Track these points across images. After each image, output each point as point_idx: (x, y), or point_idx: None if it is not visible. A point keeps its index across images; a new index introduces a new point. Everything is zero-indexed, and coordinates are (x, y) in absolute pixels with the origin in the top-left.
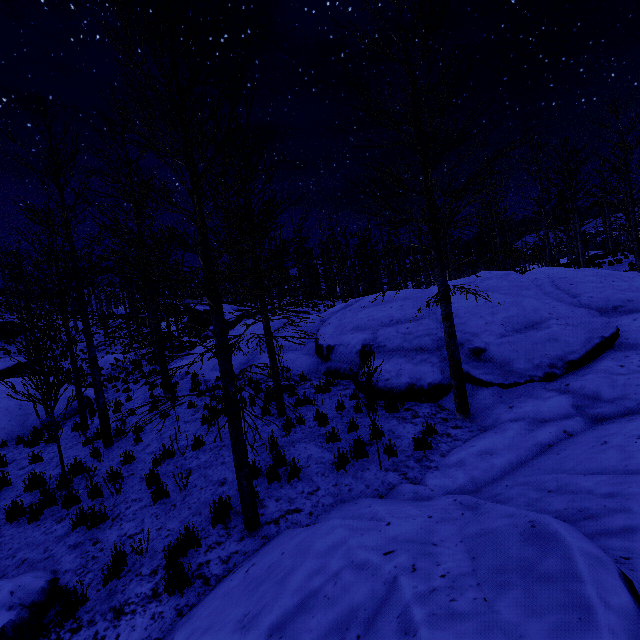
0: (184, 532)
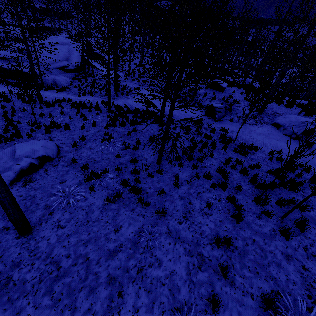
0: None
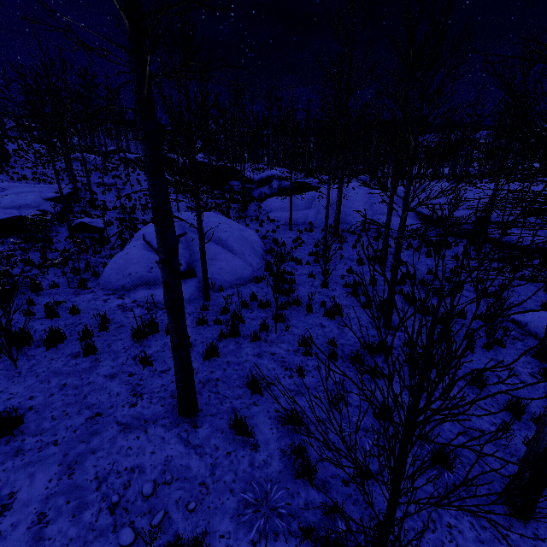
0: (545, 299)
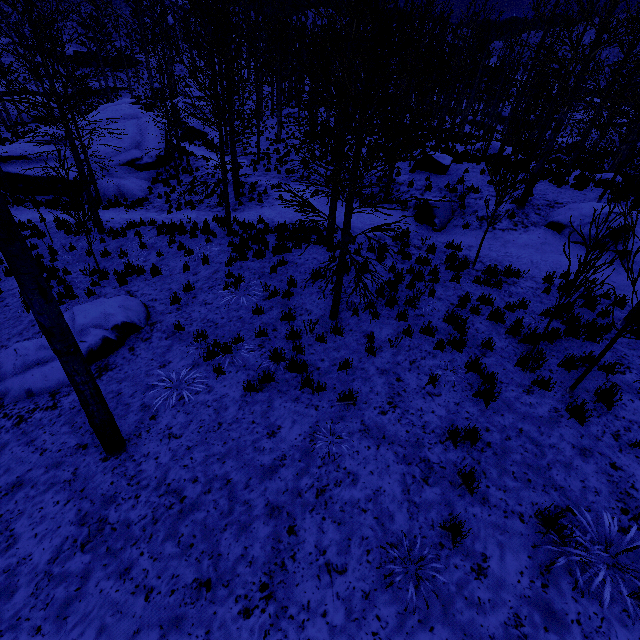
0: None
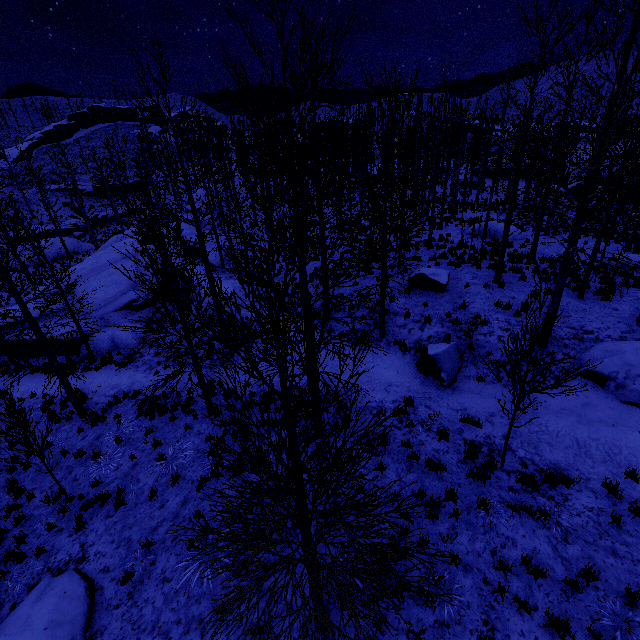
0: None
